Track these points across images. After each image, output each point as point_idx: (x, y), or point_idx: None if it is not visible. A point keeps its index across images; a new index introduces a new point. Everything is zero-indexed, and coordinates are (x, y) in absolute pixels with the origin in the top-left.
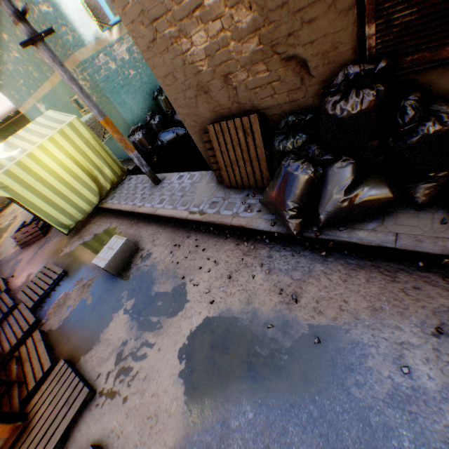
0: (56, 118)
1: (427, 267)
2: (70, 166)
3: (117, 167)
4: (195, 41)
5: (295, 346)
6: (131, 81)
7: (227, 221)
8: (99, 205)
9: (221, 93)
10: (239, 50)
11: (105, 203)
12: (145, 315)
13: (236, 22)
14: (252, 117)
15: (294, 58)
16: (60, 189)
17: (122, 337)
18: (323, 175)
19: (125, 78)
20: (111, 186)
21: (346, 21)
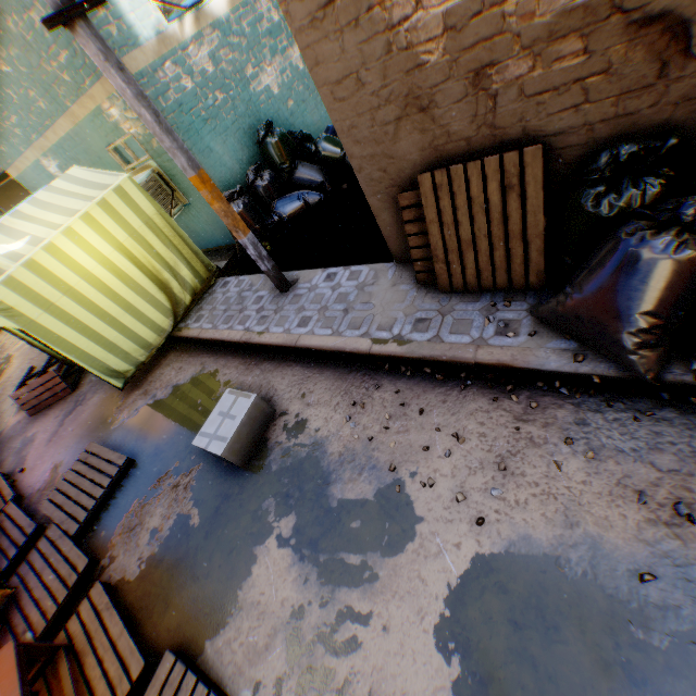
0: (89, 179)
1: None
2: (121, 266)
3: (200, 264)
4: None
5: None
6: (219, 111)
7: (466, 355)
8: (173, 332)
9: (458, 109)
10: (529, 9)
11: (186, 329)
12: (329, 549)
13: None
14: (528, 152)
15: (660, 19)
16: (106, 308)
17: (288, 597)
18: None
19: (208, 107)
20: (192, 297)
21: None
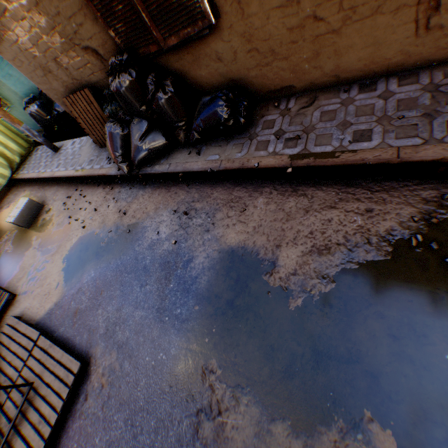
0: None
1: (184, 181)
2: None
3: (23, 140)
4: (19, 34)
5: (119, 238)
6: None
7: (96, 173)
8: (13, 177)
9: (61, 73)
10: (52, 42)
11: (18, 175)
12: (47, 246)
13: (38, 23)
14: (86, 91)
15: (88, 48)
16: None
17: (32, 263)
18: (129, 131)
19: None
20: (22, 158)
21: (99, 26)
